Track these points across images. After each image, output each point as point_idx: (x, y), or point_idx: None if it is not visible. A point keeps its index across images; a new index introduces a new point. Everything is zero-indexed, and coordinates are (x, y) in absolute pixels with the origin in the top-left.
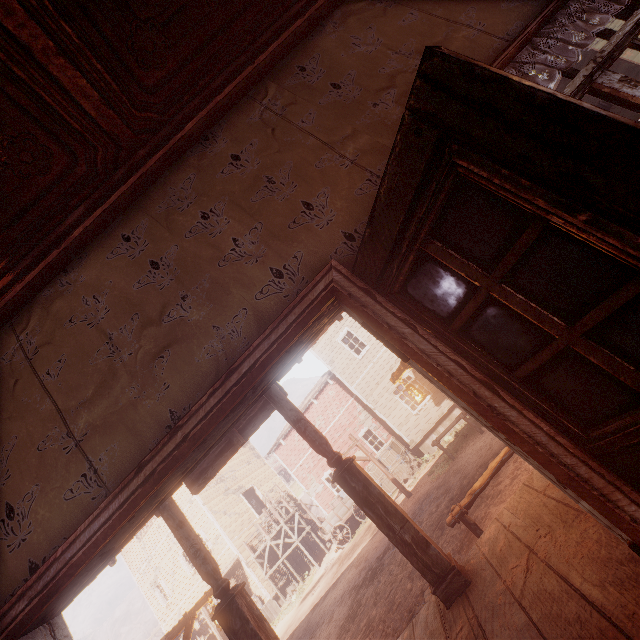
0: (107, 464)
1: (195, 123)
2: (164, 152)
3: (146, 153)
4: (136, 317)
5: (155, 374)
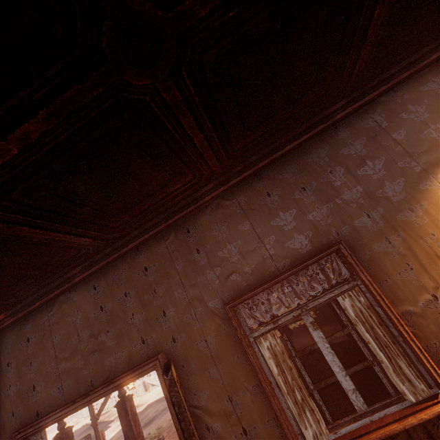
0: (67, 388)
1: (133, 245)
2: (117, 255)
3: (111, 251)
4: (89, 330)
5: (90, 360)
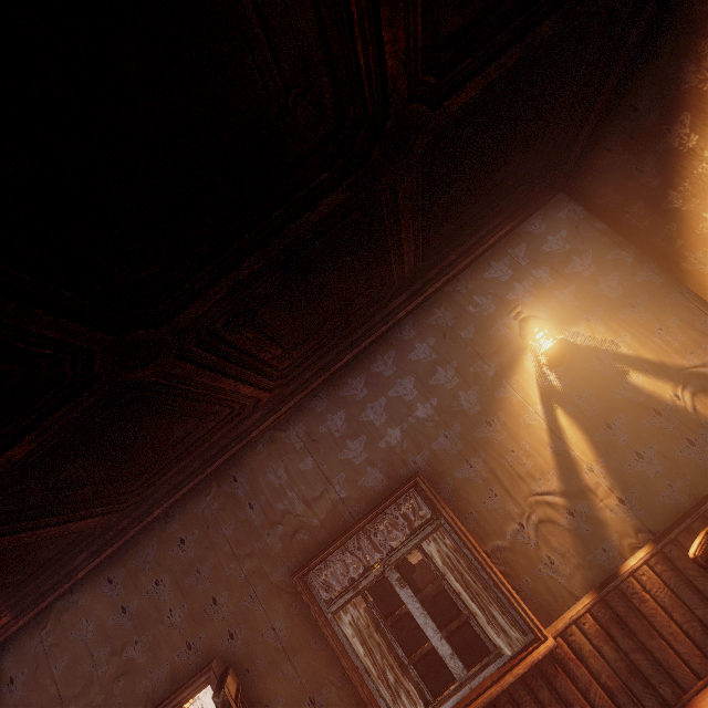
0: None
1: (161, 511)
2: (139, 529)
3: (128, 523)
4: (109, 645)
5: (114, 691)
